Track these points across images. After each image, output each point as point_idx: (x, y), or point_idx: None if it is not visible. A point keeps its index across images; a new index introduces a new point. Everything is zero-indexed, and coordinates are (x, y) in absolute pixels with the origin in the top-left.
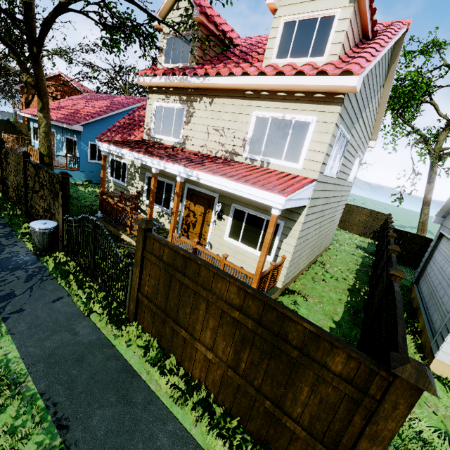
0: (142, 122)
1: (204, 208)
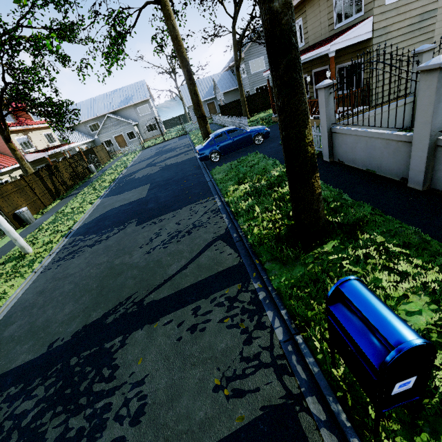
0: None
1: None
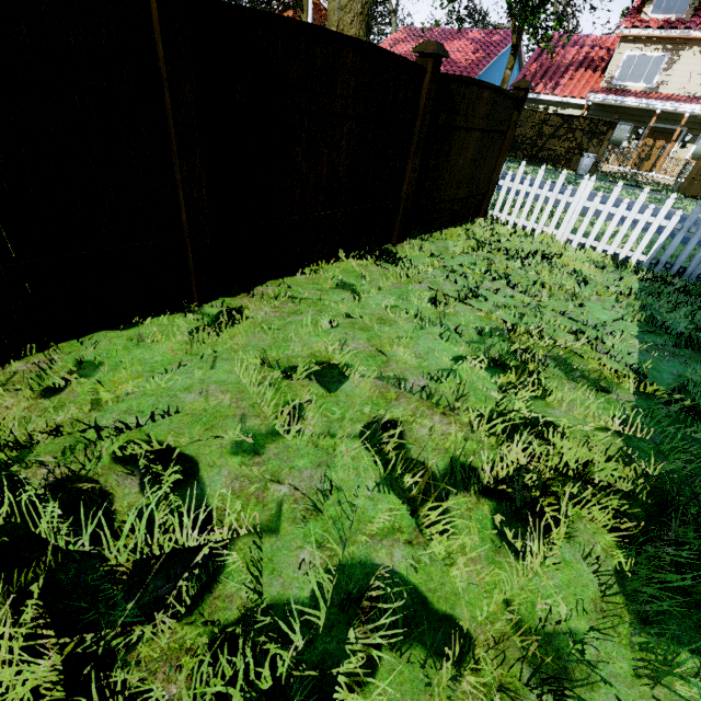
0: (562, 68)
1: (665, 142)
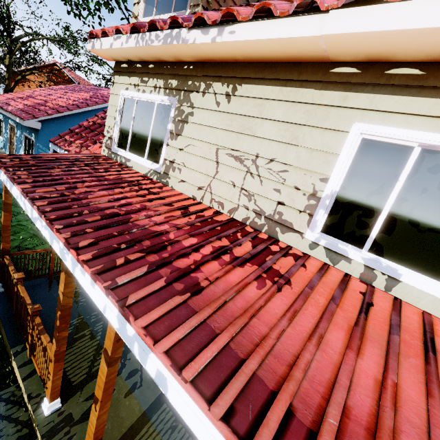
0: None
1: None
